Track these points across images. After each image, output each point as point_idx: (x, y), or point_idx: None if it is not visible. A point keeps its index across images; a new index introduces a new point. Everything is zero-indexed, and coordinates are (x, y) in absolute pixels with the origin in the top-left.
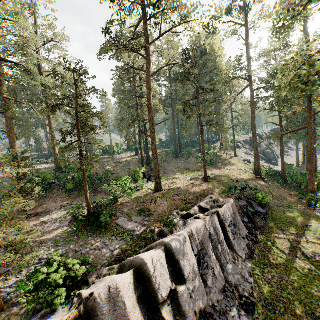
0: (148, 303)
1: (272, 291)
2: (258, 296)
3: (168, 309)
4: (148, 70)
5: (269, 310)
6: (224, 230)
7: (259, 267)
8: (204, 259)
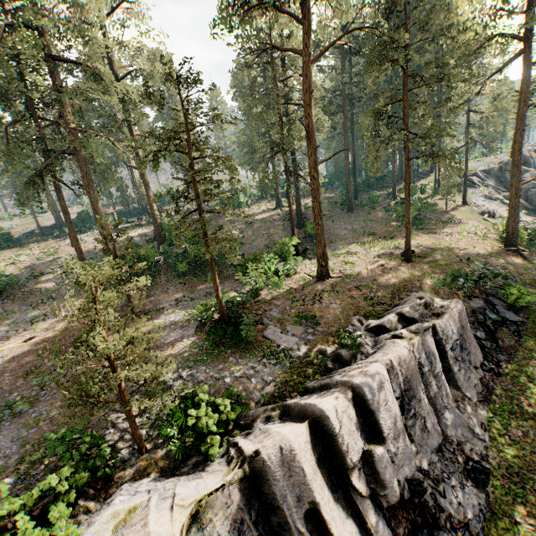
0: (329, 464)
1: (521, 456)
2: (496, 462)
3: (359, 474)
4: (306, 50)
5: (512, 483)
6: (442, 355)
7: (500, 416)
8: (409, 405)
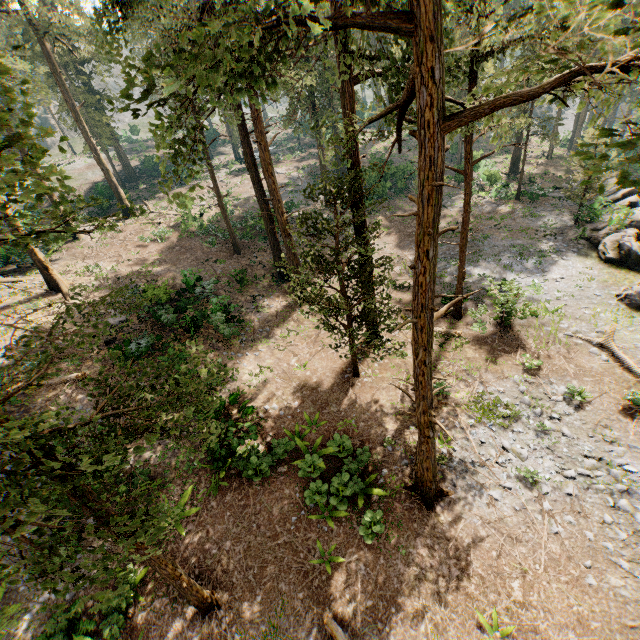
0: None
1: None
2: None
3: None
4: None
5: None
6: None
7: None
8: None
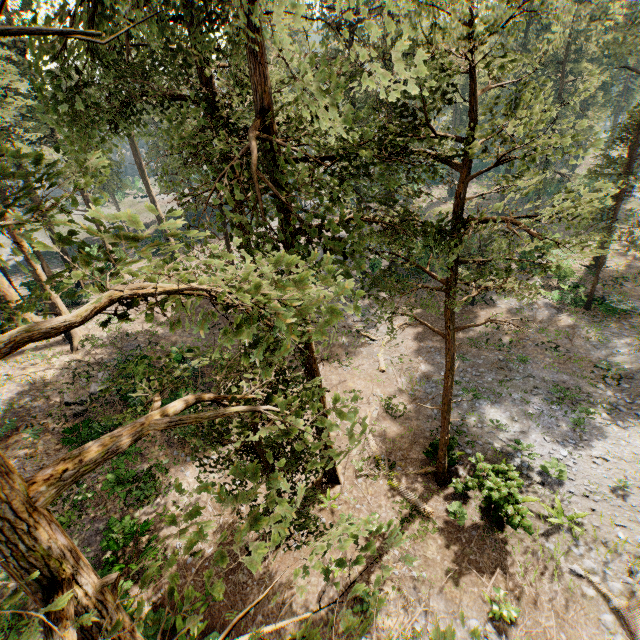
0: None
1: None
2: None
3: None
4: None
5: None
6: None
7: None
8: None
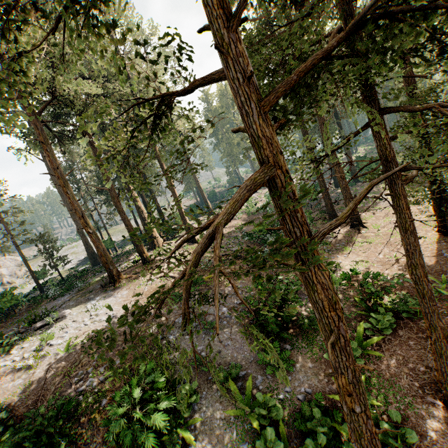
0: None
1: None
2: None
3: None
4: None
5: None
6: None
7: None
8: None
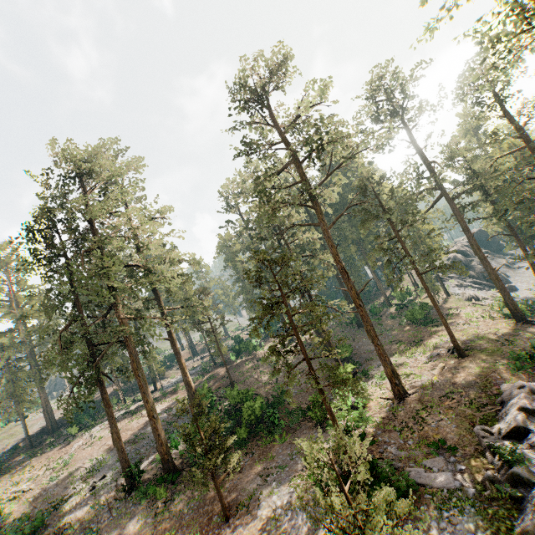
0: None
1: None
2: None
3: None
4: (323, 222)
5: None
6: None
7: None
8: None
